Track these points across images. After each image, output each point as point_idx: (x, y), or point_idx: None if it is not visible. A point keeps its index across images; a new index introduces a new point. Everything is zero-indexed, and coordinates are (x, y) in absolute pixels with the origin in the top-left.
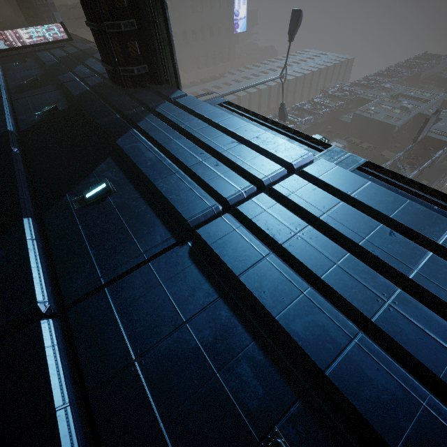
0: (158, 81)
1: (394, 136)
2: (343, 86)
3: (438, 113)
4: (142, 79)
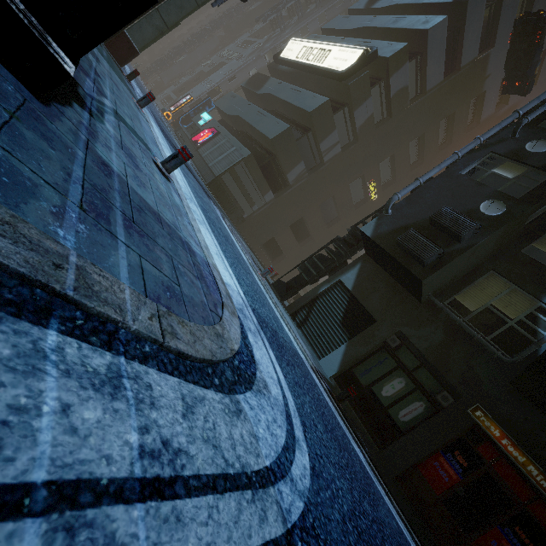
0: None
1: None
2: None
3: None
4: None
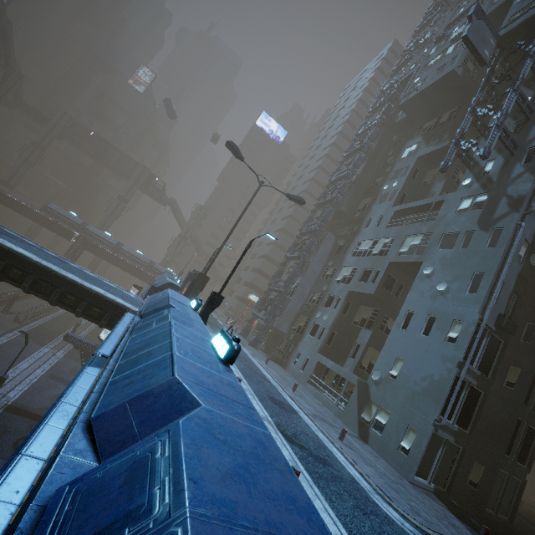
0: (121, 314)
1: (472, 73)
2: (383, 87)
3: (474, 16)
4: (113, 321)
